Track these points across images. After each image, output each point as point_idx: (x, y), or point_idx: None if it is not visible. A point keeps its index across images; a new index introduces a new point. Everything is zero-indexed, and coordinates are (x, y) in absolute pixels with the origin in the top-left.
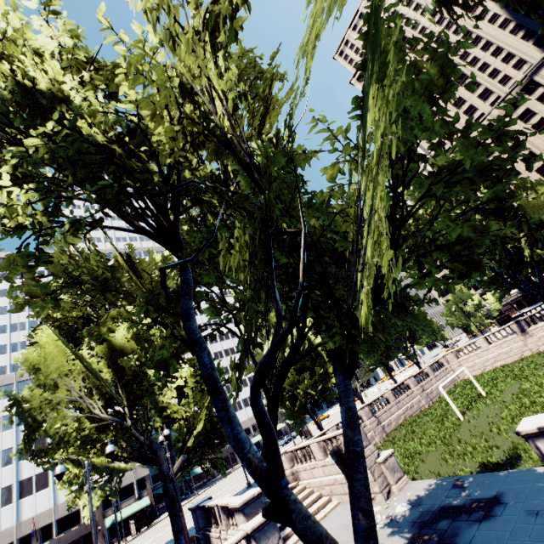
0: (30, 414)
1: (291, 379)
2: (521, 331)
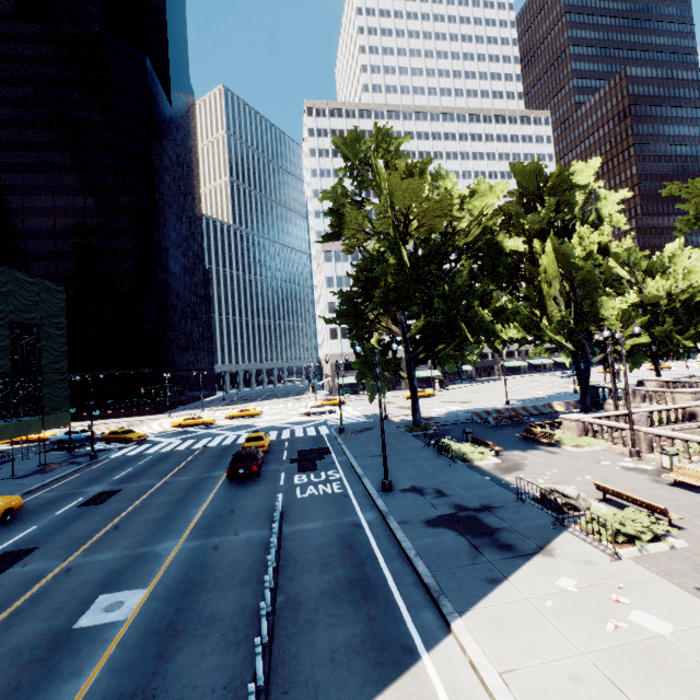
0: (542, 298)
1: (665, 326)
2: None
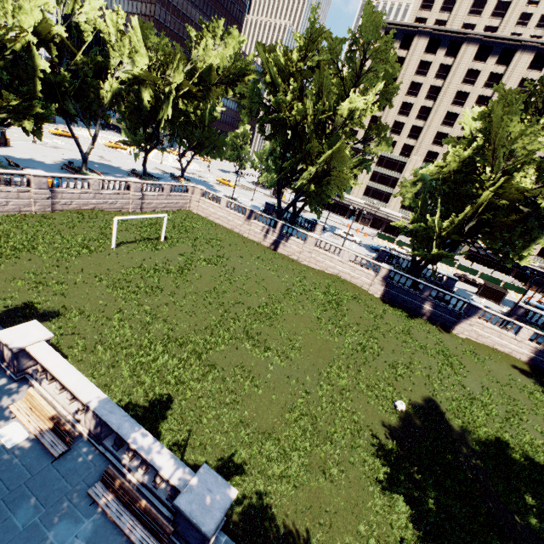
0: None
1: None
2: (248, 218)
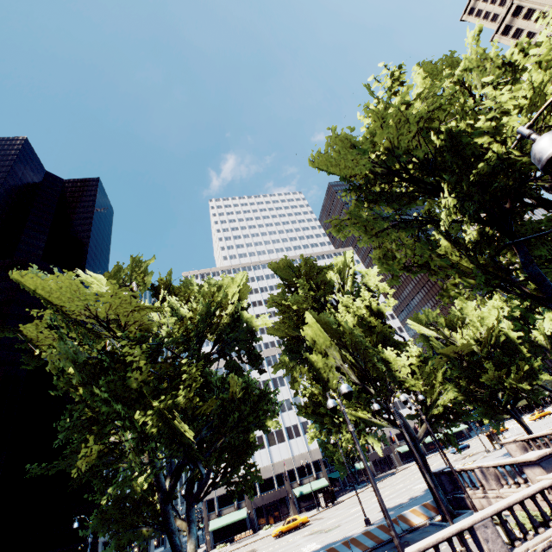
0: (318, 373)
1: (490, 373)
2: None
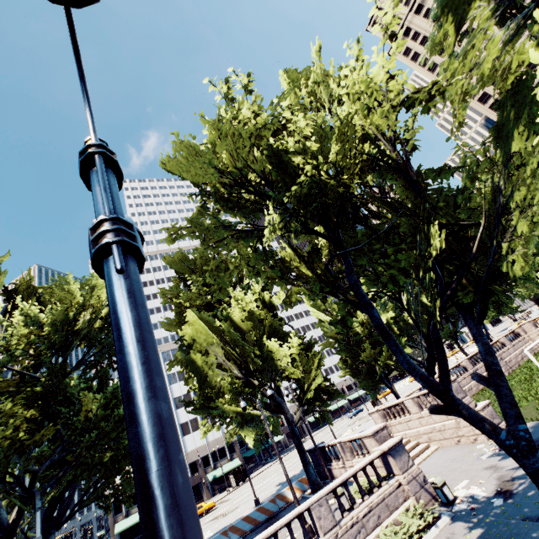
0: (198, 372)
1: (368, 351)
2: None
